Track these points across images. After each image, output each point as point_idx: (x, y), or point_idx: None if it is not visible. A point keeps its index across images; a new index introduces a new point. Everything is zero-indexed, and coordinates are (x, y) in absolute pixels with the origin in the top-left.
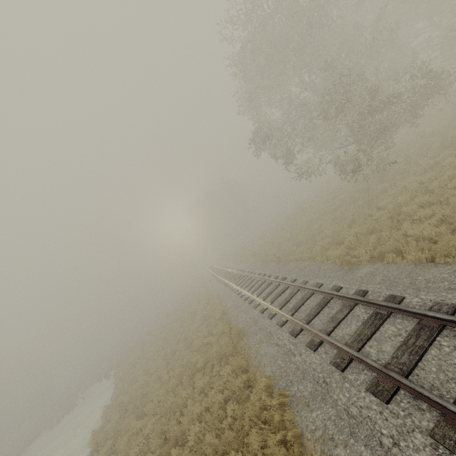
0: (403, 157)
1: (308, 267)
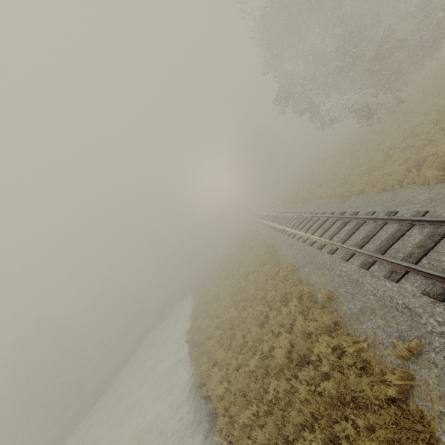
0: (423, 93)
1: (322, 203)
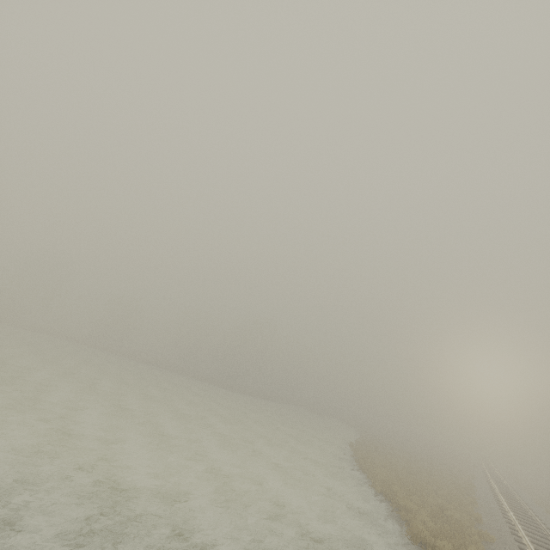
0: None
1: None
